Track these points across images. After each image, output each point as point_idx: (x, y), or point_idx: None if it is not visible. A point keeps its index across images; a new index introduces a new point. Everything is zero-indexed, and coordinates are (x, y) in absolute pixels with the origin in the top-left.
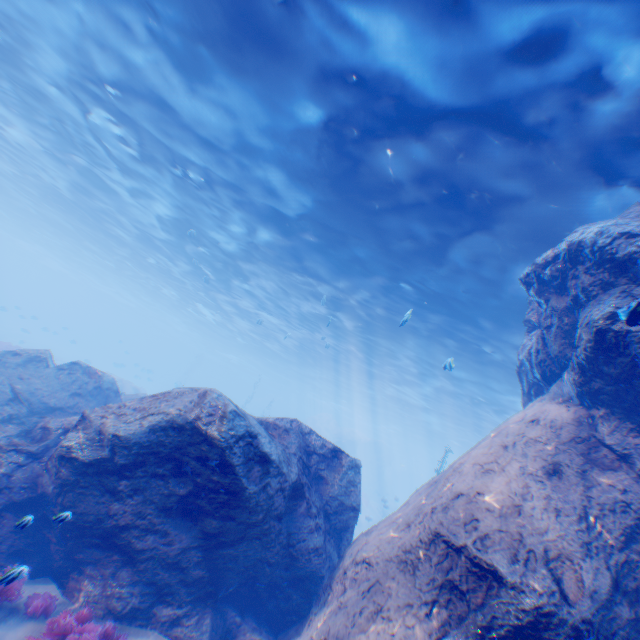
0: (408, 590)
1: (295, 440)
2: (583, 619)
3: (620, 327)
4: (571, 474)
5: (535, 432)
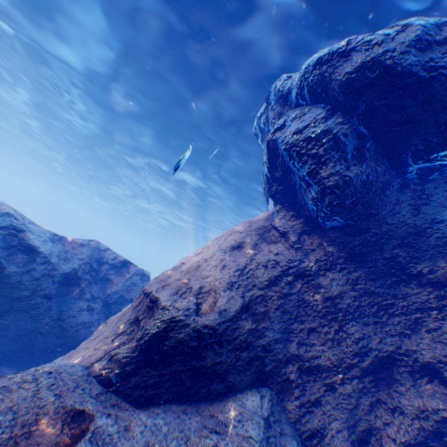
0: (112, 329)
1: (87, 251)
2: (207, 326)
3: (276, 136)
4: (249, 248)
5: (239, 227)
